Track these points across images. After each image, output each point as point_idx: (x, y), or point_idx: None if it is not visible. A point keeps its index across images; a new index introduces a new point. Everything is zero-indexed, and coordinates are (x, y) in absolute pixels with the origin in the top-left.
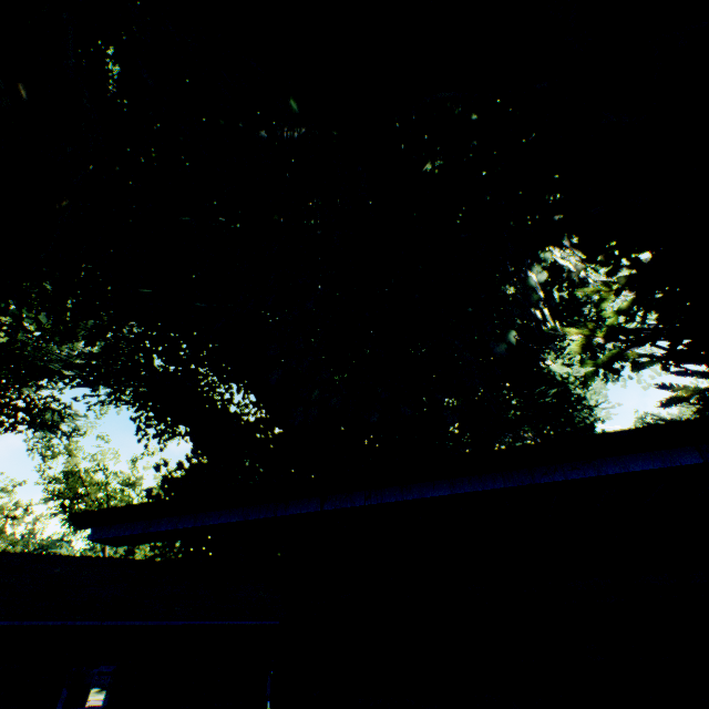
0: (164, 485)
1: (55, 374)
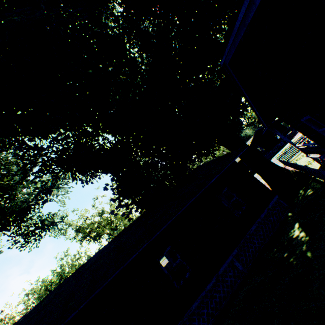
0: (115, 194)
1: (29, 208)
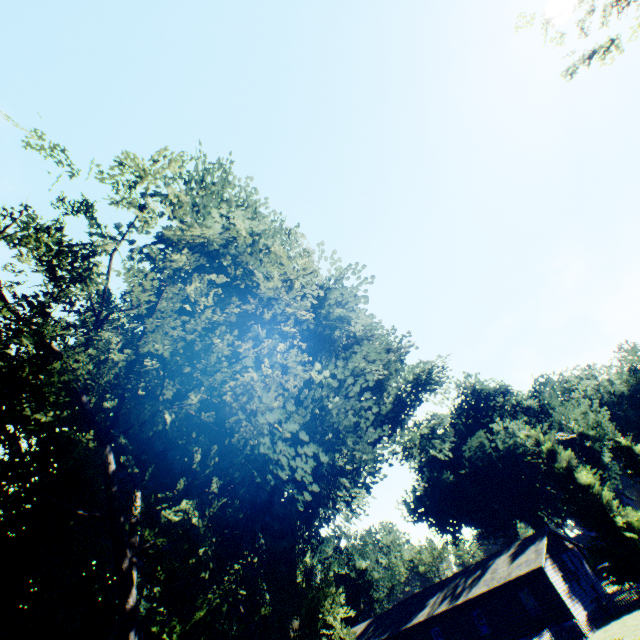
0: None
1: None
